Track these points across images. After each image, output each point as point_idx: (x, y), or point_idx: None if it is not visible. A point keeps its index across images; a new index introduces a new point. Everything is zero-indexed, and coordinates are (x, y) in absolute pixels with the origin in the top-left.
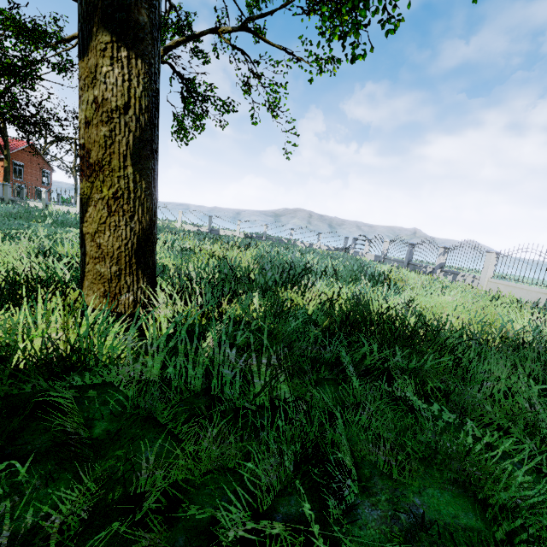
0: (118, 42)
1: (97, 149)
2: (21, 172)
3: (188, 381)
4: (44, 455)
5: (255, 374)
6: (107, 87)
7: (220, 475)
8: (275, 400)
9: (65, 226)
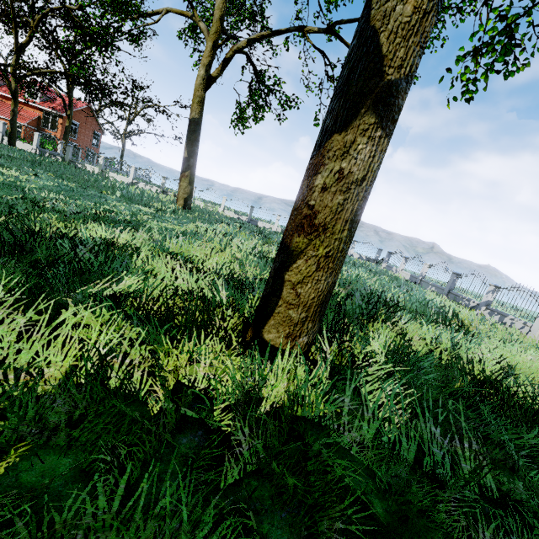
0: (378, 123)
1: (326, 213)
2: (76, 131)
3: (401, 453)
4: (367, 537)
5: (461, 458)
6: (356, 162)
7: None
8: (483, 488)
9: (131, 201)
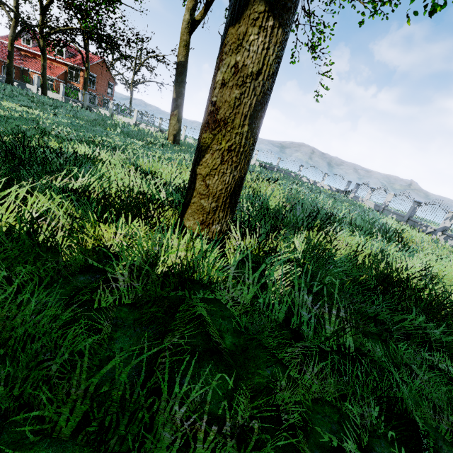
0: (269, 11)
1: (226, 108)
2: (94, 82)
3: (273, 312)
4: (204, 355)
5: (327, 321)
6: (249, 54)
7: (323, 405)
8: (341, 346)
9: (129, 136)
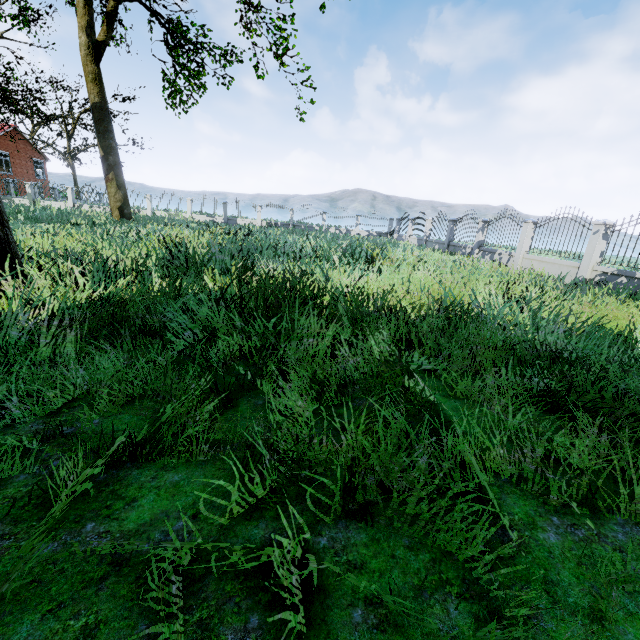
0: None
1: None
2: (9, 164)
3: None
4: None
5: (43, 335)
6: None
7: None
8: (56, 357)
9: (39, 222)
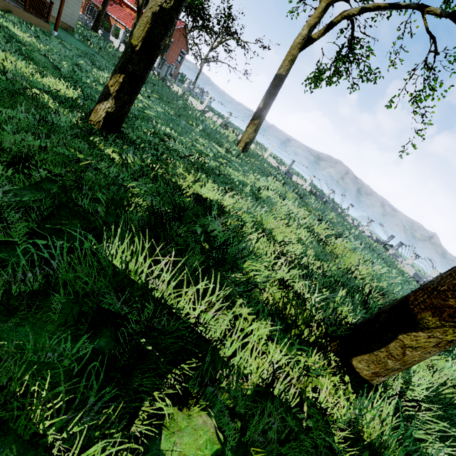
0: None
1: None
2: (168, 46)
3: None
4: None
5: None
6: None
7: None
8: None
9: (209, 136)
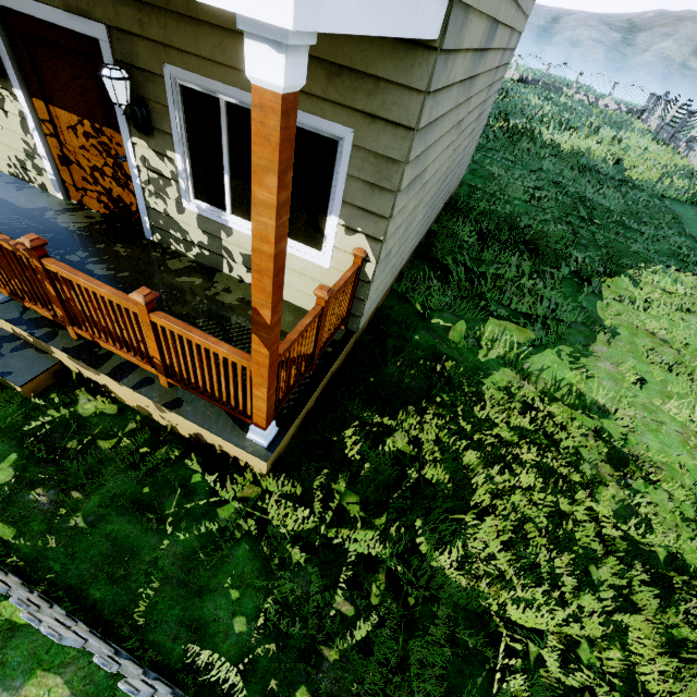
0: None
1: None
2: None
3: None
4: None
5: None
6: None
7: None
8: None
9: None
